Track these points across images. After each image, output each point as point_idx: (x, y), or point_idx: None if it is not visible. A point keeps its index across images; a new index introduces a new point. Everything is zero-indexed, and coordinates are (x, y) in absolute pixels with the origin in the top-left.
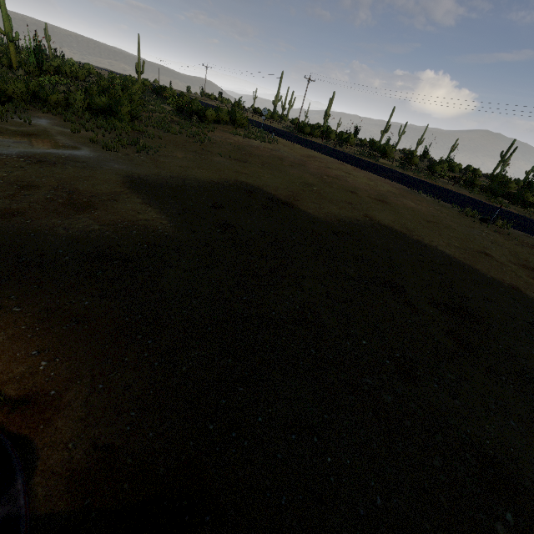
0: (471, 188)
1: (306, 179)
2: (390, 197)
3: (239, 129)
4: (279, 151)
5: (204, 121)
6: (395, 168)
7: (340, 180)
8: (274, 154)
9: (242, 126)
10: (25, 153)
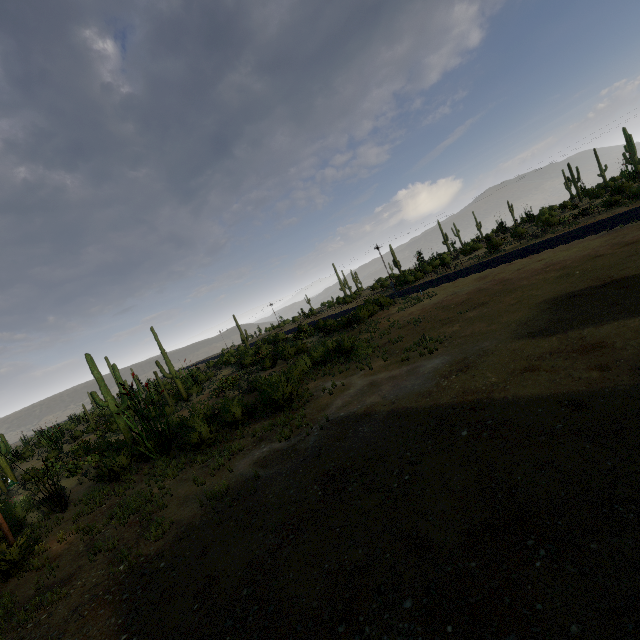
0: (620, 204)
1: (550, 276)
2: (621, 240)
3: (390, 308)
4: (458, 291)
5: (362, 322)
6: (531, 243)
7: (560, 263)
8: (467, 293)
9: (389, 305)
10: (435, 377)
